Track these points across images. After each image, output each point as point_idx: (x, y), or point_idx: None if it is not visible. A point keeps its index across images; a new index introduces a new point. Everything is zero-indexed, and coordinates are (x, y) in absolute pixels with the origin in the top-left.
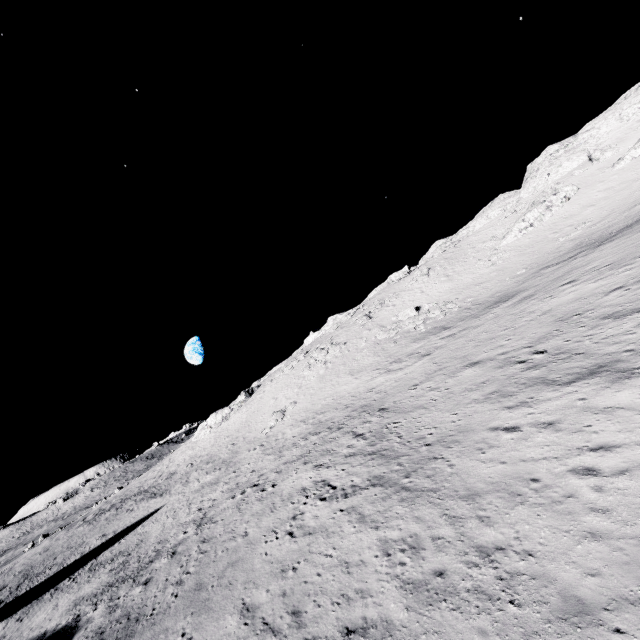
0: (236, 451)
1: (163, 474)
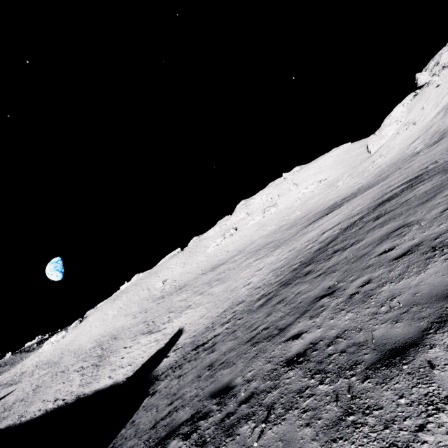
0: (62, 357)
1: (17, 373)
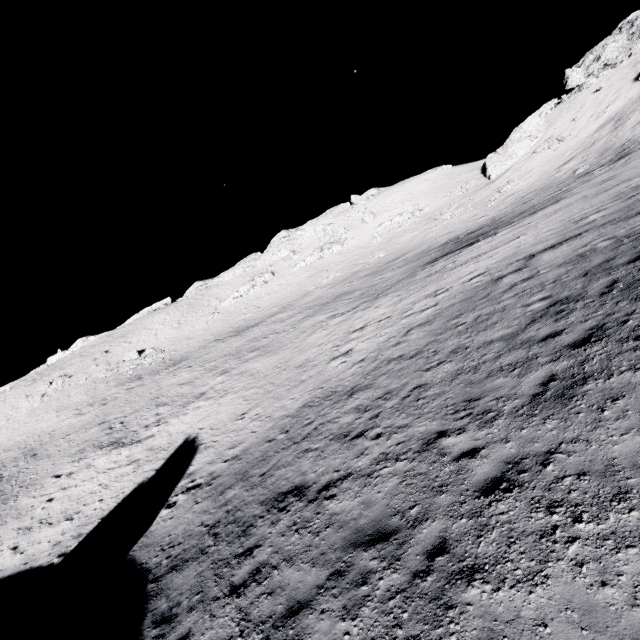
0: None
1: None
